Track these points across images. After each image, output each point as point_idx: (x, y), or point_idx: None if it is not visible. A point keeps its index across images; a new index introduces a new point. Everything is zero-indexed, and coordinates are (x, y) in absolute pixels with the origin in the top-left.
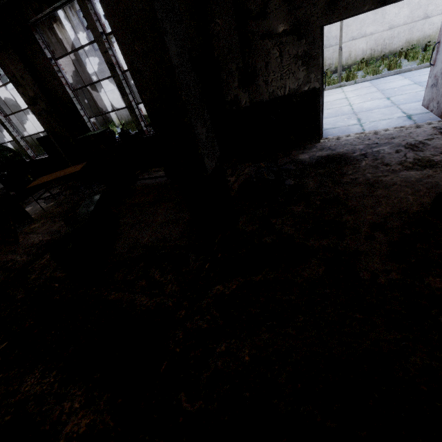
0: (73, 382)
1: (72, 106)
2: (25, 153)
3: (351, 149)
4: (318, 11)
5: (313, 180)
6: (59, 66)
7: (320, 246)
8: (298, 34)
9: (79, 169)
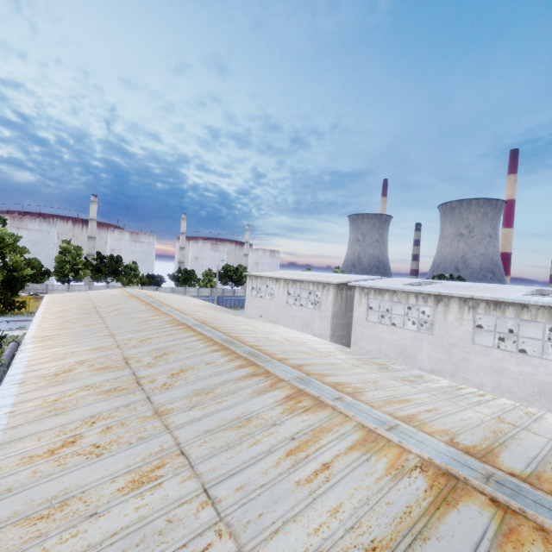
0: None
1: None
2: None
3: None
4: None
5: None
6: None
7: None
8: None
9: None
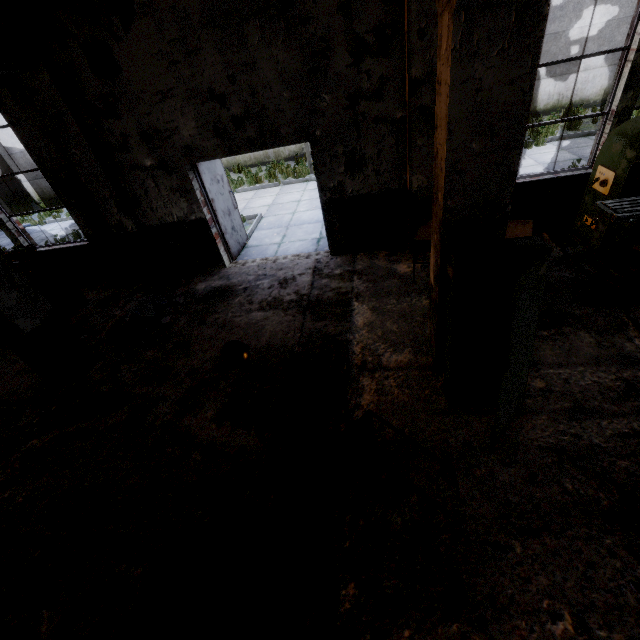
0: None
1: None
2: None
3: (243, 280)
4: (178, 153)
5: (186, 318)
6: None
7: (140, 393)
8: (167, 170)
9: None
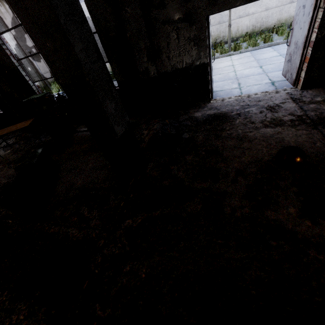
0: (20, 300)
1: (18, 73)
2: None
3: (231, 109)
4: (203, 4)
5: (202, 134)
6: (2, 40)
7: (201, 187)
8: (190, 22)
9: (28, 125)
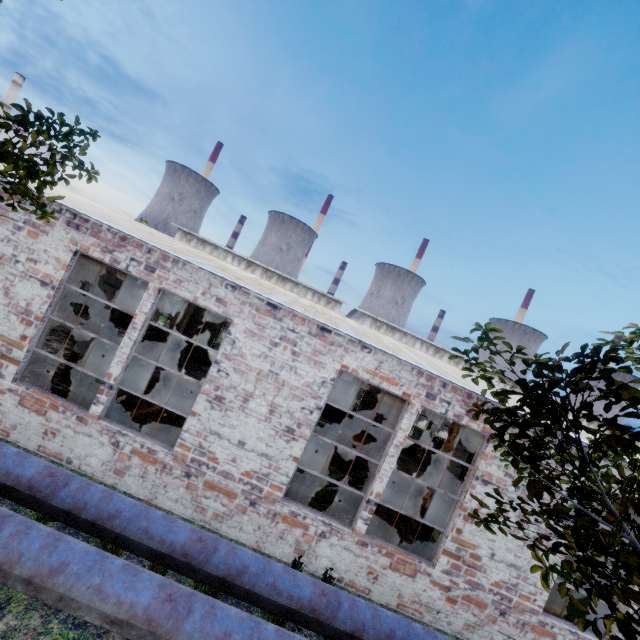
0: None
1: None
2: (422, 439)
3: None
4: None
5: None
6: None
7: None
8: None
9: None
